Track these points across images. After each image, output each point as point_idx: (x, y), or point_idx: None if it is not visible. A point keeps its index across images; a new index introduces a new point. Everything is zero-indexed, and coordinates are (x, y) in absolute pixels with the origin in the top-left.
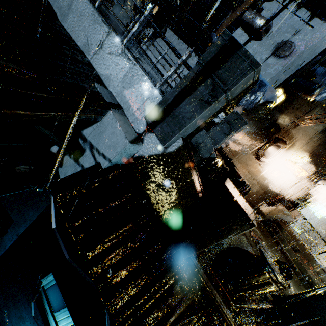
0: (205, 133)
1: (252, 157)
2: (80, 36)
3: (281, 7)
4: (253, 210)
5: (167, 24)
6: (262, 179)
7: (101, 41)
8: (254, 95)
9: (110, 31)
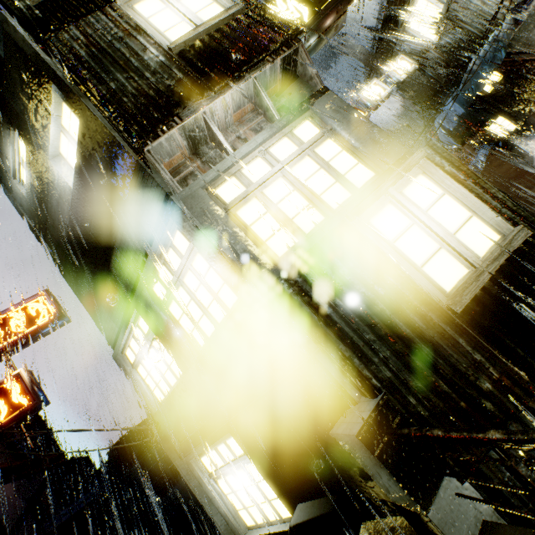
0: None
1: None
2: None
3: None
4: None
5: None
6: None
7: None
8: None
9: None
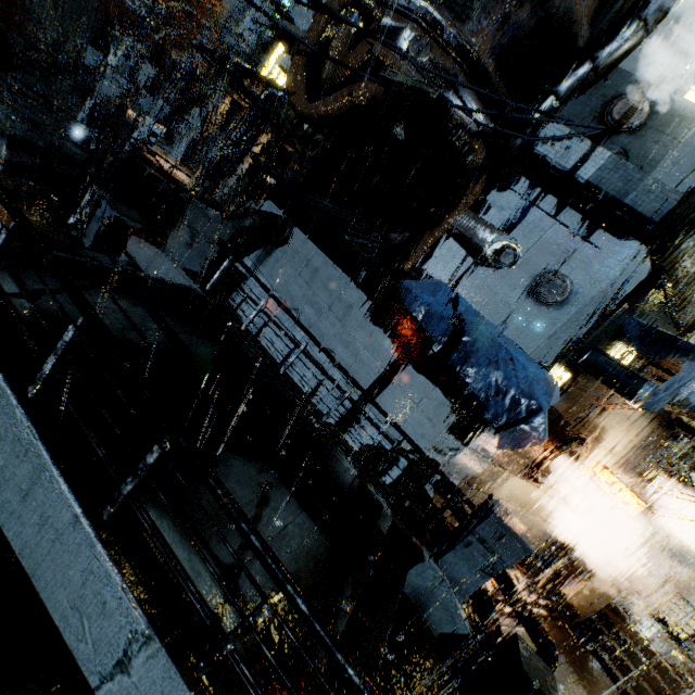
0: (432, 567)
1: (523, 481)
2: (61, 601)
3: (527, 204)
4: (551, 604)
5: (293, 218)
6: (550, 509)
7: (126, 652)
8: (522, 430)
9: (152, 638)
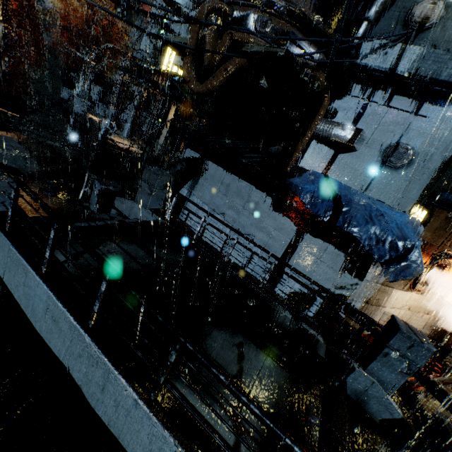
0: (363, 374)
1: (407, 292)
2: None
3: (364, 102)
4: (451, 375)
5: (205, 156)
6: (432, 307)
7: None
8: (403, 264)
9: None
